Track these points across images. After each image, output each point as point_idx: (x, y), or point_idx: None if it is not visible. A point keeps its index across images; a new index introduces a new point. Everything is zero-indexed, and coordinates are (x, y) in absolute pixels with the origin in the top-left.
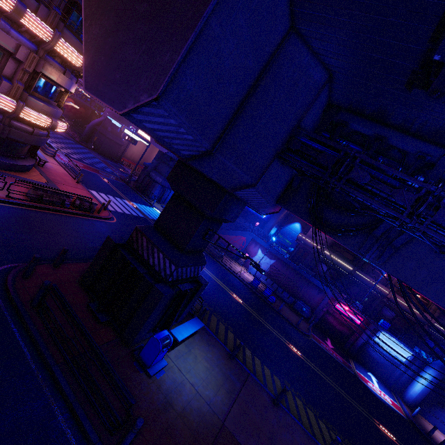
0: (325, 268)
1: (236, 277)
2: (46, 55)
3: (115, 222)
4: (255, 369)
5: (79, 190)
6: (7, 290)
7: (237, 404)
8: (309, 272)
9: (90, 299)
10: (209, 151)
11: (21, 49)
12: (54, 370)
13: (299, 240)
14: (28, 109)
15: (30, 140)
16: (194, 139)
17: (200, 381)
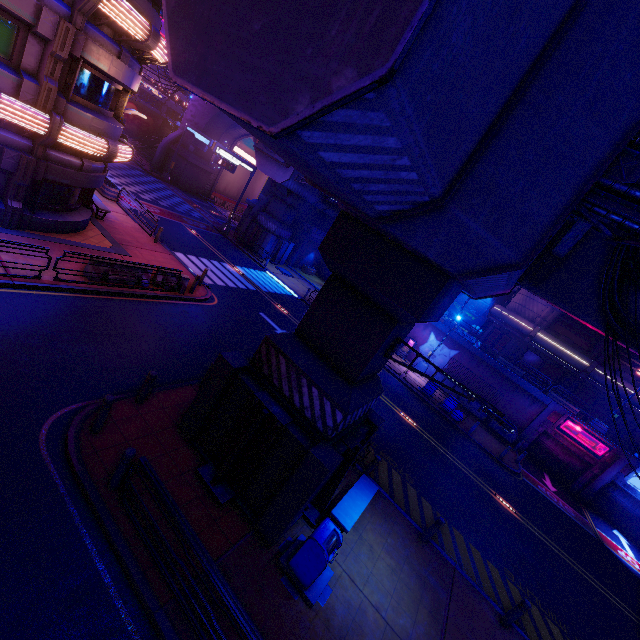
0: (538, 361)
1: (399, 381)
2: (86, 24)
3: (216, 304)
4: (459, 554)
5: (159, 254)
6: (69, 460)
7: (449, 636)
8: (516, 370)
9: (198, 458)
10: (435, 200)
11: (45, 15)
12: (159, 622)
13: (494, 317)
14: (69, 128)
15: (80, 180)
16: (418, 179)
17: (387, 598)
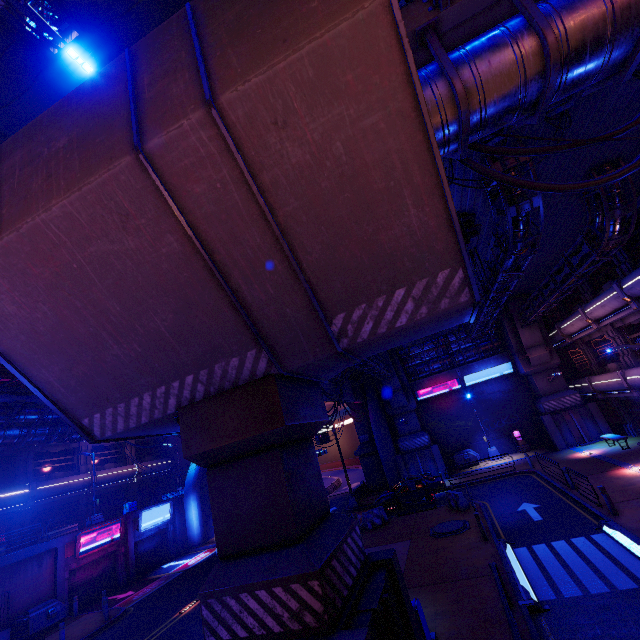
0: None
1: None
2: None
3: None
4: None
5: None
6: None
7: None
8: None
9: None
10: None
11: None
12: None
13: None
14: None
15: None
16: None
17: None
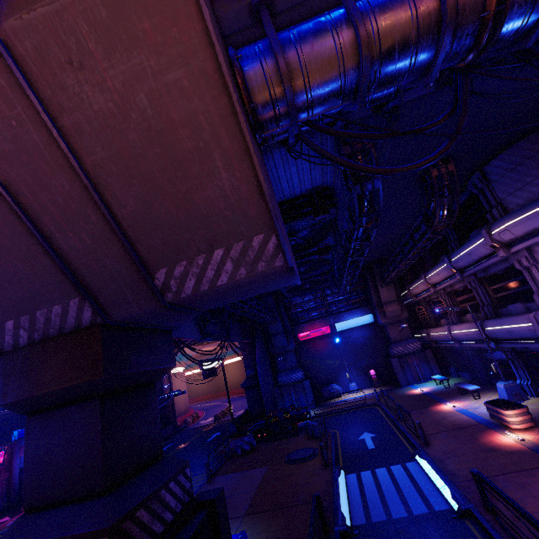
0: None
1: None
2: None
3: None
4: None
5: None
6: None
7: None
8: None
9: None
10: None
11: None
12: None
13: None
14: None
15: None
16: None
17: None
